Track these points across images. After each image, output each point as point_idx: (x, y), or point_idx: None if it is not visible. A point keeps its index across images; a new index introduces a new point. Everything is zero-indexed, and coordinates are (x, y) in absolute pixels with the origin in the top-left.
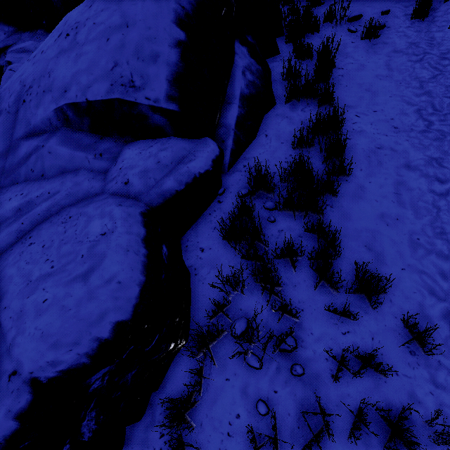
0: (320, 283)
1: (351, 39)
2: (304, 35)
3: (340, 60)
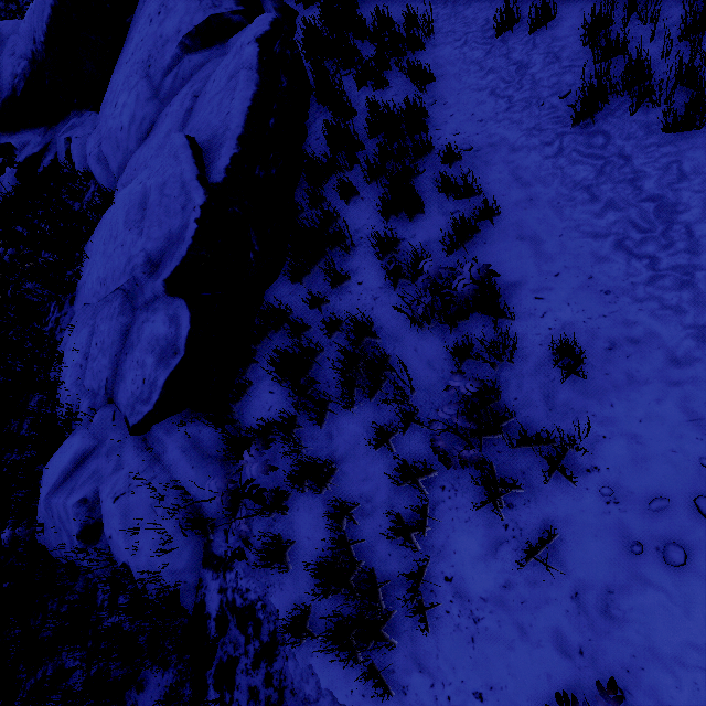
0: (363, 40)
1: None
2: None
3: None
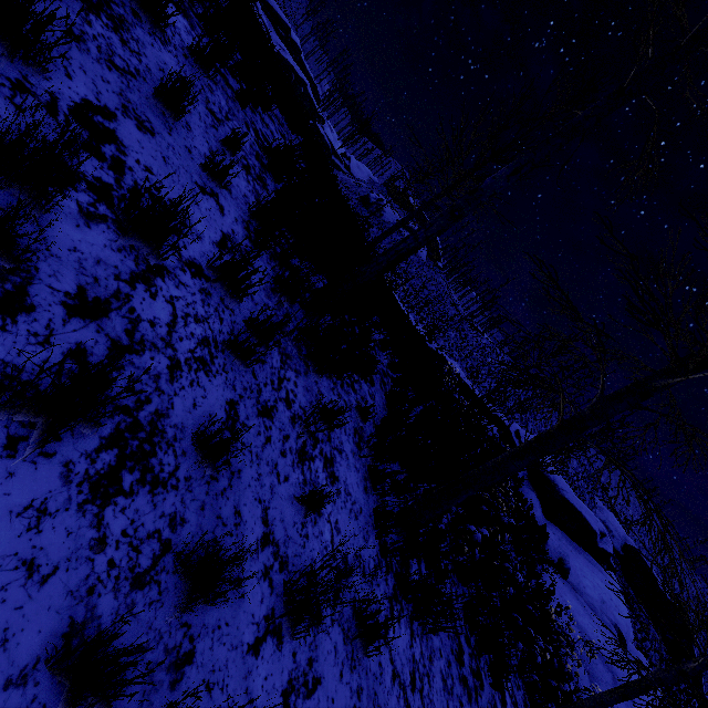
0: None
1: None
2: None
3: None
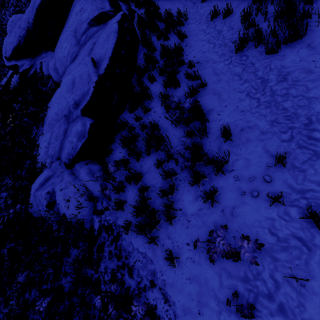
0: (161, 22)
1: None
2: None
3: None
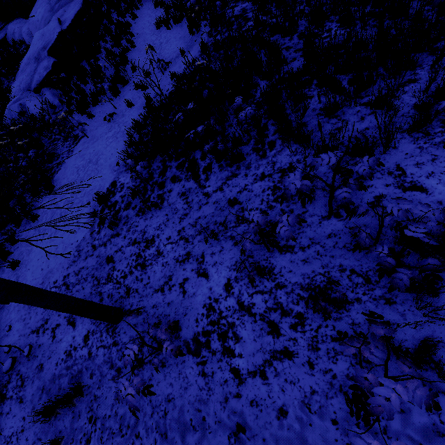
0: (125, 4)
1: None
2: None
3: None
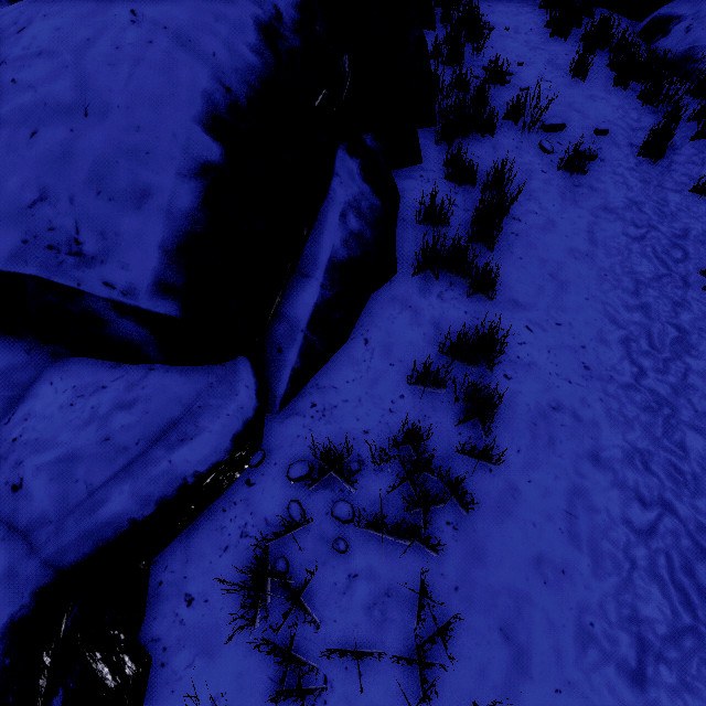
0: None
1: (542, 163)
2: (469, 136)
3: (519, 202)
